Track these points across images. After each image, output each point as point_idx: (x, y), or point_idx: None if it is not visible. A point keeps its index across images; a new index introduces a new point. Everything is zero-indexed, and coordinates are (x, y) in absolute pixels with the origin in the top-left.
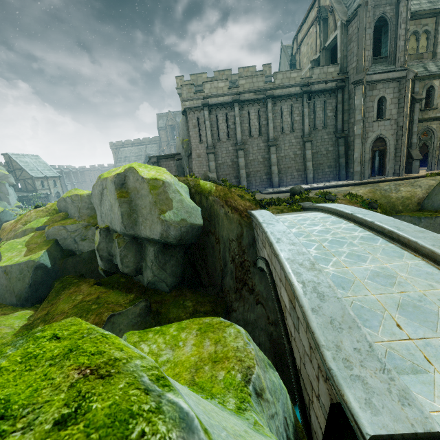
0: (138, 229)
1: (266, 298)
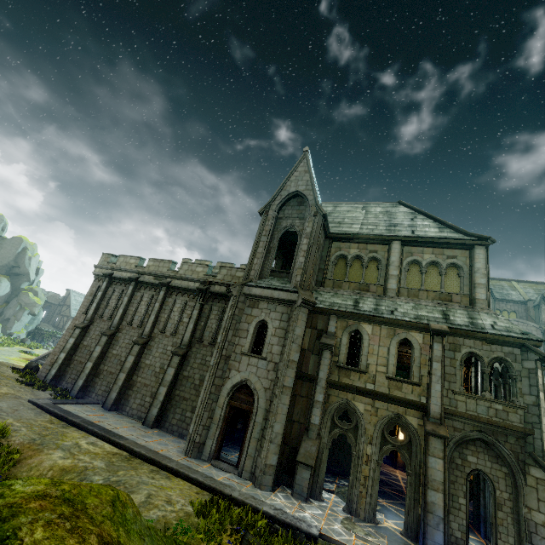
0: None
1: None
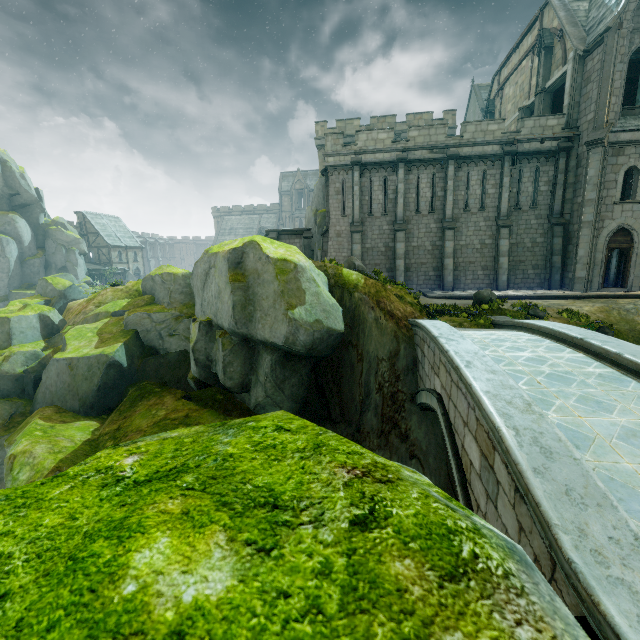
0: (253, 328)
1: (426, 451)
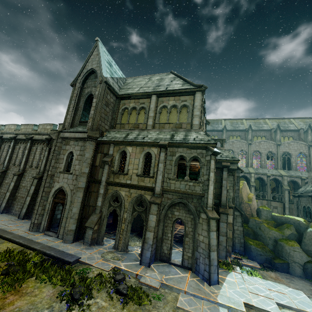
0: None
1: None
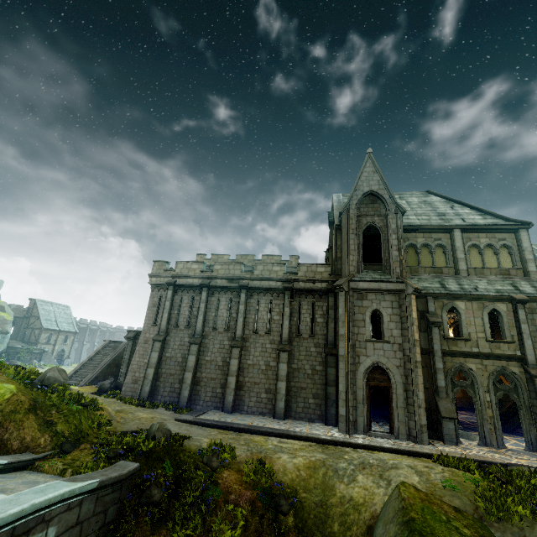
0: None
1: None
